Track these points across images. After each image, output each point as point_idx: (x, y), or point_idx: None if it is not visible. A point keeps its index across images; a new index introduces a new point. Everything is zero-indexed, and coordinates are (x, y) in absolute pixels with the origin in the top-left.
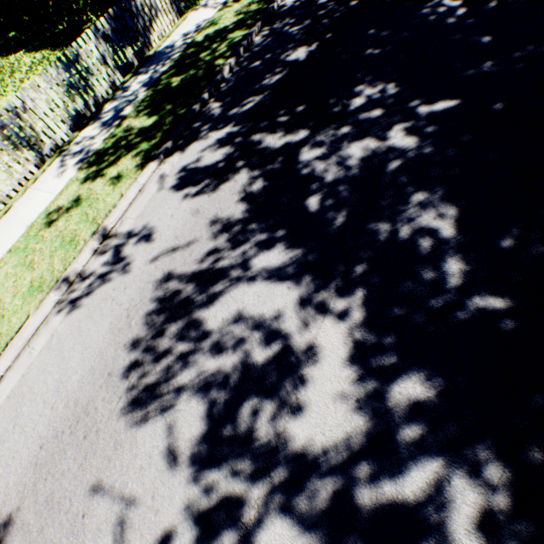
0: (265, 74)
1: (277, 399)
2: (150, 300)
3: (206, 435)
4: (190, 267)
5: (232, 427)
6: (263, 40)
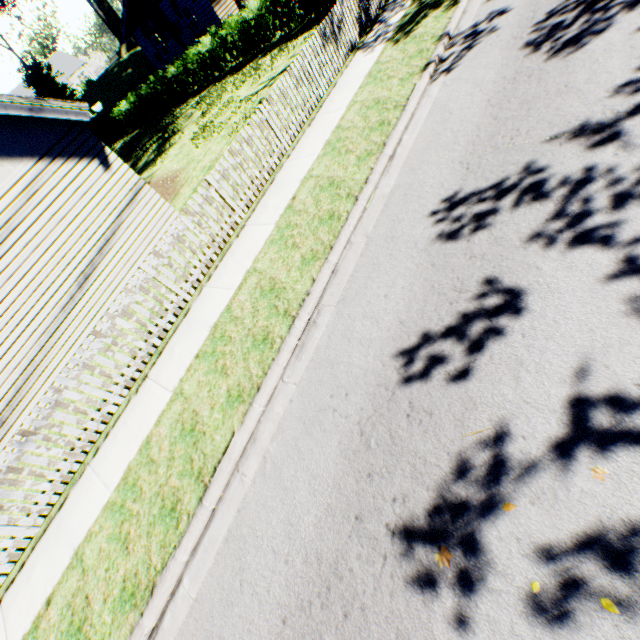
0: None
1: None
2: (531, 24)
3: None
4: None
5: None
6: None
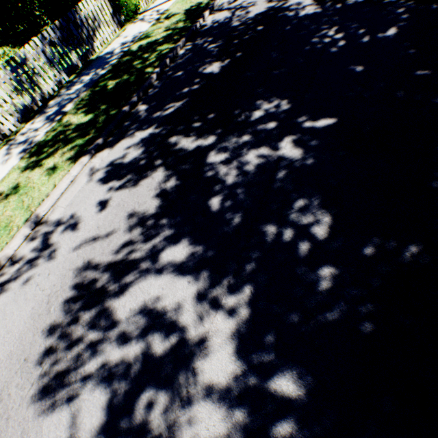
0: (185, 83)
1: (170, 392)
2: (70, 287)
3: (105, 426)
4: (107, 257)
5: (129, 418)
6: (186, 53)
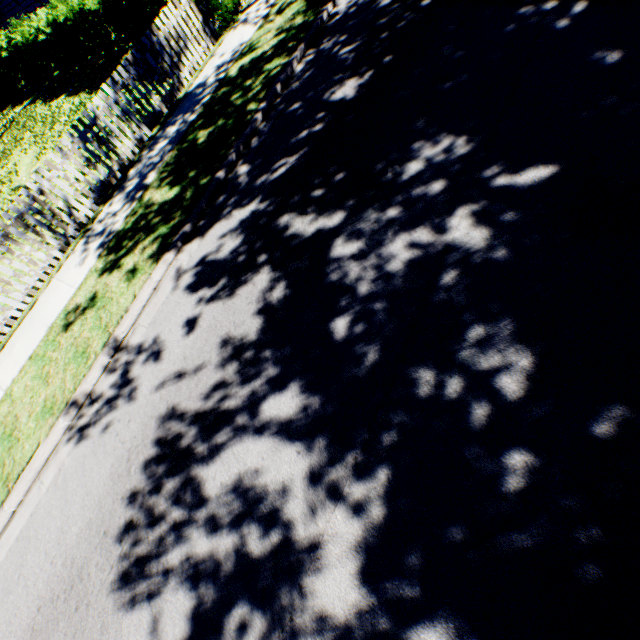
0: (303, 122)
1: (269, 615)
2: (152, 442)
3: None
4: (195, 403)
5: (217, 639)
6: (305, 69)
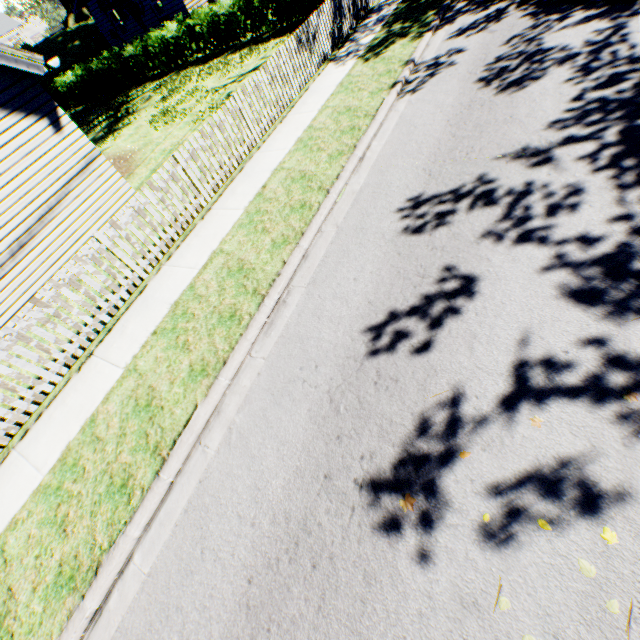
0: None
1: (625, 44)
2: (483, 64)
3: (580, 70)
4: (506, 45)
5: (598, 61)
6: None
